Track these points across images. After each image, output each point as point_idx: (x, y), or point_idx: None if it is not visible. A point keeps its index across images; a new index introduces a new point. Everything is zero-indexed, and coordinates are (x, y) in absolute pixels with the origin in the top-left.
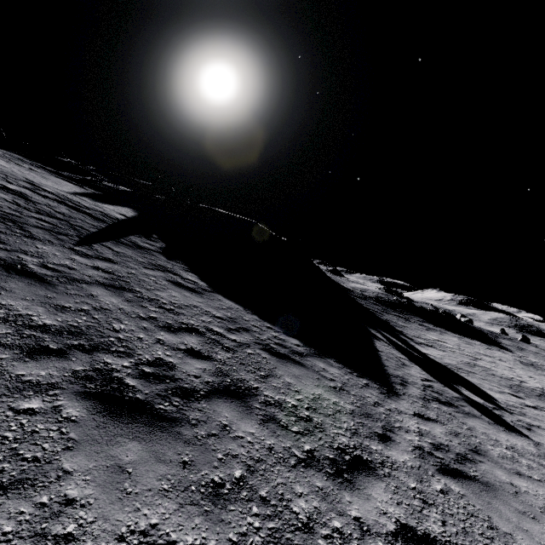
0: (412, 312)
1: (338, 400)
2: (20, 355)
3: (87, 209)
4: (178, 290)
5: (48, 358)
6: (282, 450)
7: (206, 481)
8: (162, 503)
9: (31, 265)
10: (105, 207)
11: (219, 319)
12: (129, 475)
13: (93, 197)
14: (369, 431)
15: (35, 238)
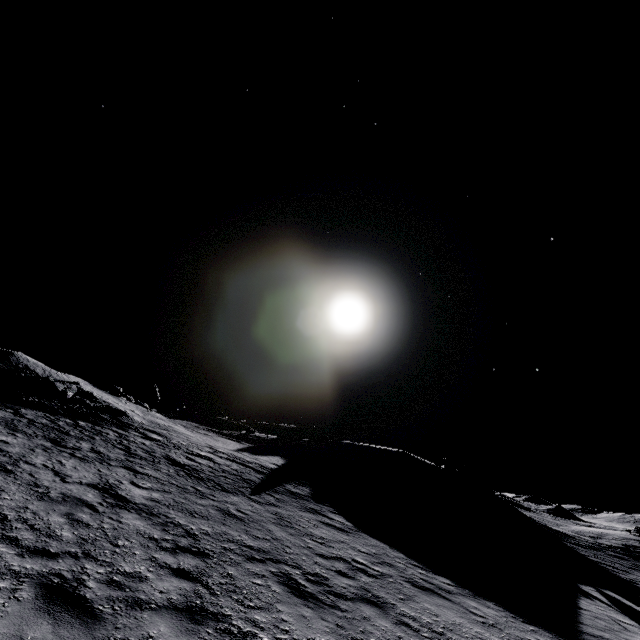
0: None
1: (483, 631)
2: (245, 559)
3: (249, 463)
4: (327, 529)
5: (257, 563)
6: None
7: (351, 636)
8: (326, 635)
9: (233, 510)
10: (260, 459)
11: (363, 553)
12: (308, 620)
13: (250, 451)
14: None
15: (228, 492)
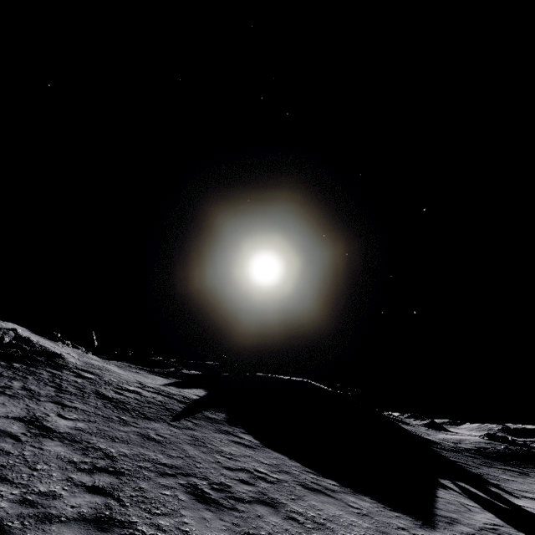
0: (534, 464)
1: (357, 520)
2: (158, 475)
3: (174, 395)
4: (236, 446)
5: (169, 477)
6: (294, 532)
7: (244, 531)
8: (222, 532)
9: (152, 434)
10: (184, 391)
11: (265, 464)
12: (208, 521)
13: (176, 385)
14: None
15: (150, 419)
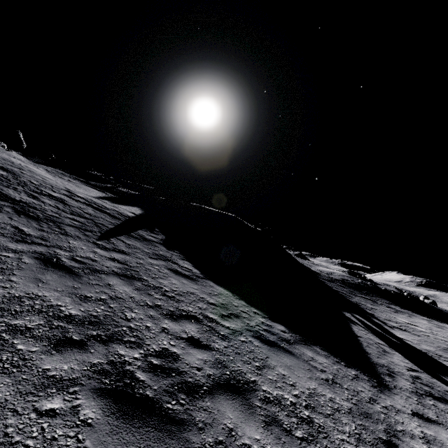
0: (377, 294)
1: (333, 396)
2: (48, 347)
3: (107, 209)
4: (177, 278)
5: (70, 350)
6: None
7: None
8: None
9: (64, 258)
10: (120, 207)
11: (212, 305)
12: None
13: (111, 200)
14: (372, 436)
15: (68, 235)
